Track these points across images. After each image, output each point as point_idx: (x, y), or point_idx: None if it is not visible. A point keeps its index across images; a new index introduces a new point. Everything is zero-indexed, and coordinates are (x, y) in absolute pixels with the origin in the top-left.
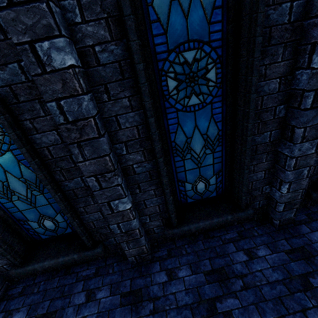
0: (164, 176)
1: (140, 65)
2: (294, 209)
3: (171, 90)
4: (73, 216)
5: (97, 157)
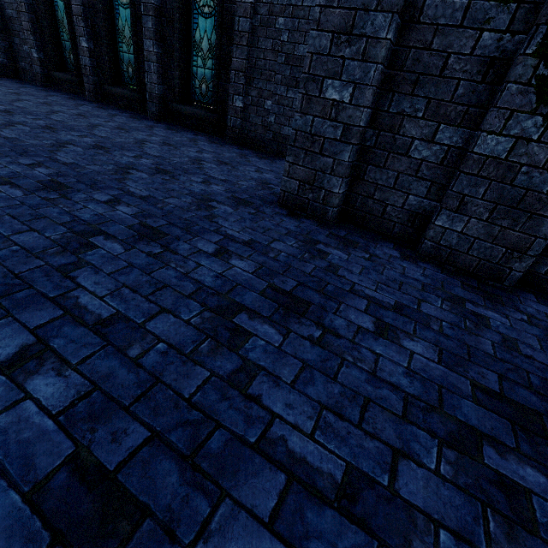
0: (102, 37)
1: None
2: (155, 104)
3: None
4: (73, 46)
5: (77, 5)
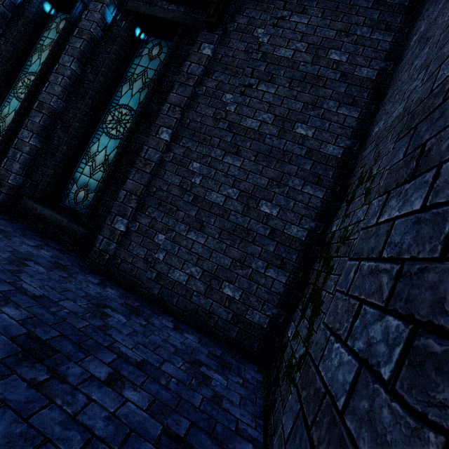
0: None
1: (0, 60)
2: None
3: (18, 86)
4: None
5: None
